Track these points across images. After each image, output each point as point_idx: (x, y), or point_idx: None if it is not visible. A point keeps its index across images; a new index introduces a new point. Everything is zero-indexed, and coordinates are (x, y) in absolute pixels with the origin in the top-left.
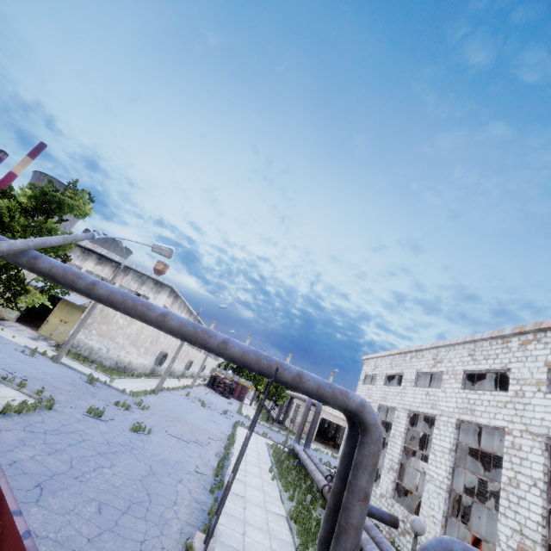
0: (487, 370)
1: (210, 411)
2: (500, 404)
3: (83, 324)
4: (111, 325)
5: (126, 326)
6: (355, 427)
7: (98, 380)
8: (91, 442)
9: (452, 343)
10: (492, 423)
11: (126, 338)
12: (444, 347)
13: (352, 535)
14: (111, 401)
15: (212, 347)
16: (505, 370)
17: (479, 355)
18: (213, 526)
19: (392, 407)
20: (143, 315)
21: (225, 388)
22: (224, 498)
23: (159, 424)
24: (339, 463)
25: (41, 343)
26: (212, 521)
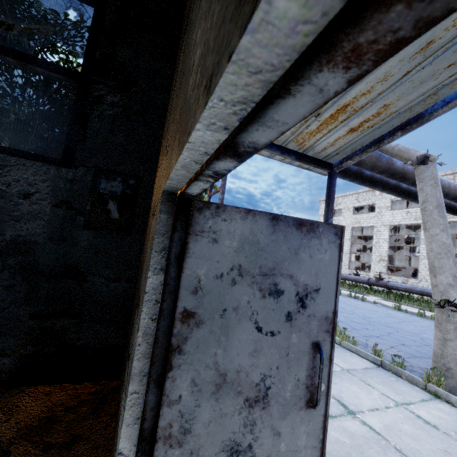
0: None
1: None
2: None
3: None
4: None
5: None
6: None
7: None
8: None
9: None
10: None
11: None
12: None
13: None
14: None
15: None
16: None
17: None
18: None
19: (367, 227)
20: None
21: None
22: None
23: None
24: None
25: None
26: None
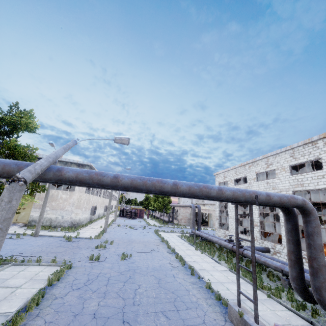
0: (305, 162)
1: (137, 229)
2: (320, 177)
3: (45, 206)
4: (58, 201)
5: (68, 198)
6: (290, 213)
7: (71, 237)
8: (113, 278)
9: (278, 152)
10: (317, 187)
11: (71, 206)
12: (271, 156)
13: (324, 270)
14: (91, 247)
15: (213, 195)
16: (317, 159)
17: (297, 155)
18: (256, 298)
19: None
20: (161, 189)
21: (131, 214)
22: (255, 281)
23: (127, 248)
24: (288, 235)
25: (13, 228)
26: (239, 294)
